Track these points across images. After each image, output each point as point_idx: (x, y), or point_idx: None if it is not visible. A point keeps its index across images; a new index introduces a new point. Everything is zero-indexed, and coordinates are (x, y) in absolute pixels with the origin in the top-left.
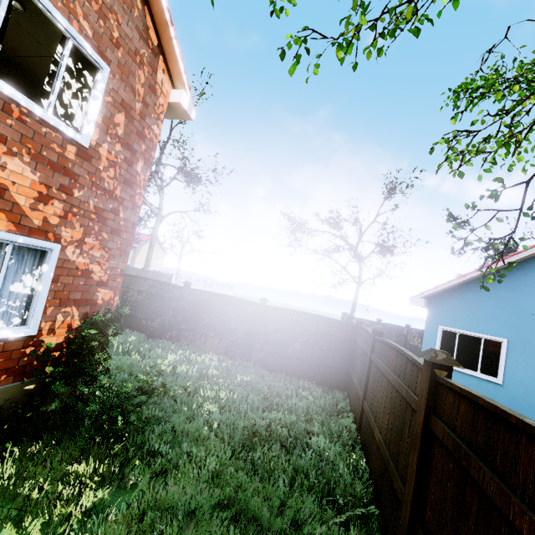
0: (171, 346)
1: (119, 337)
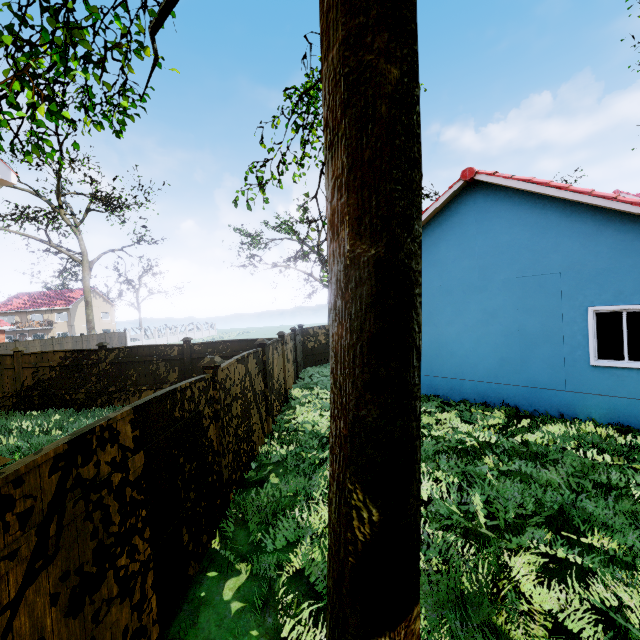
0: (103, 412)
1: (36, 420)
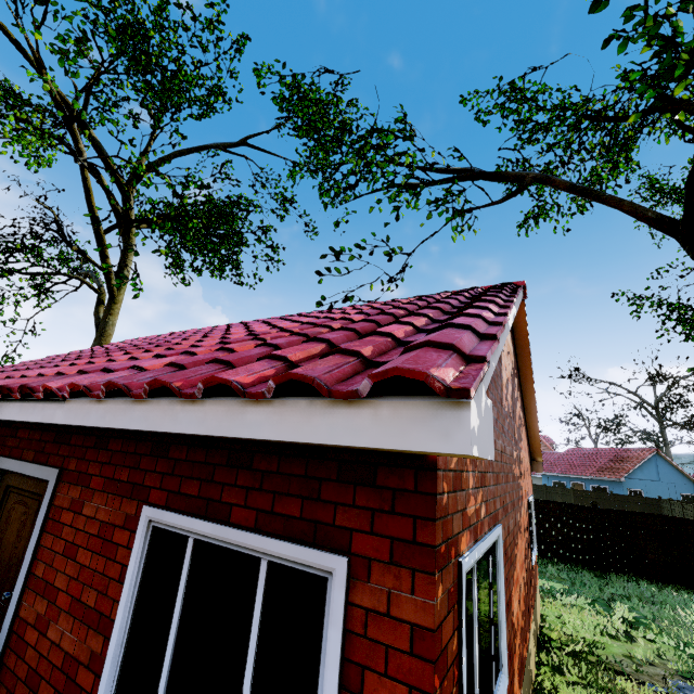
0: None
1: None
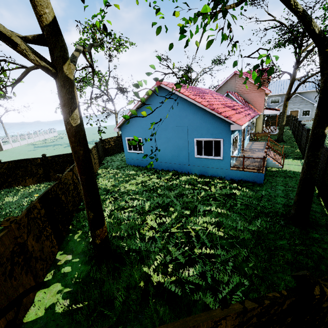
0: (8, 190)
1: None
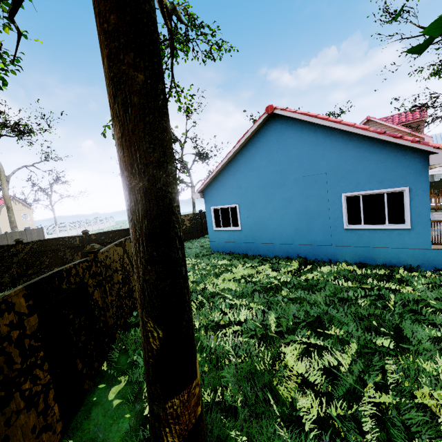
0: None
1: None
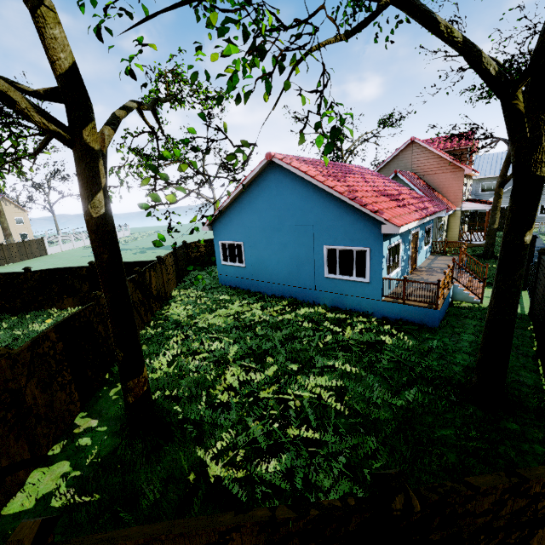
0: (37, 314)
1: None
